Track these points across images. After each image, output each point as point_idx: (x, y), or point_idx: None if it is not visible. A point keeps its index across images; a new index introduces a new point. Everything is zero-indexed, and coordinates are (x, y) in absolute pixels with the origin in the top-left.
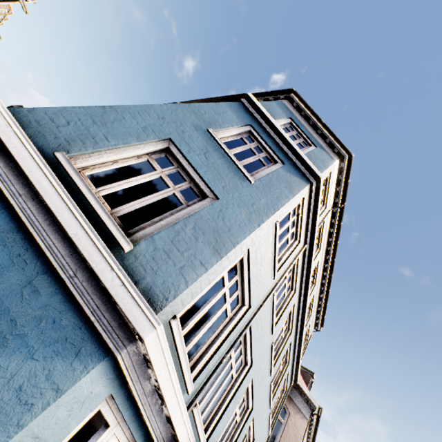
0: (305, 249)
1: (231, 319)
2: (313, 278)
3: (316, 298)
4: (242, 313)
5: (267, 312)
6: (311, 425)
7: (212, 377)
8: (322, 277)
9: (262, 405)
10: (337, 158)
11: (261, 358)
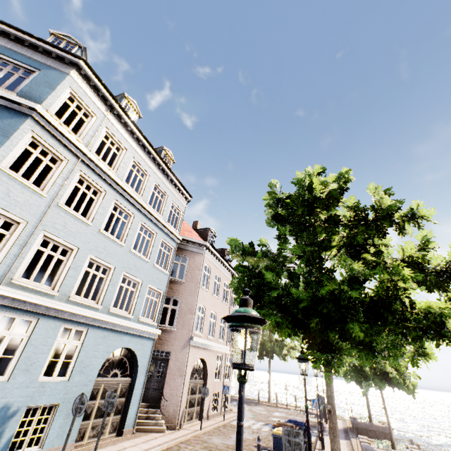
0: (84, 162)
1: (12, 235)
2: (143, 172)
3: (164, 182)
4: (22, 228)
5: (64, 217)
6: (215, 255)
7: (14, 264)
8: (158, 166)
9: (130, 263)
10: (71, 69)
11: (90, 241)
